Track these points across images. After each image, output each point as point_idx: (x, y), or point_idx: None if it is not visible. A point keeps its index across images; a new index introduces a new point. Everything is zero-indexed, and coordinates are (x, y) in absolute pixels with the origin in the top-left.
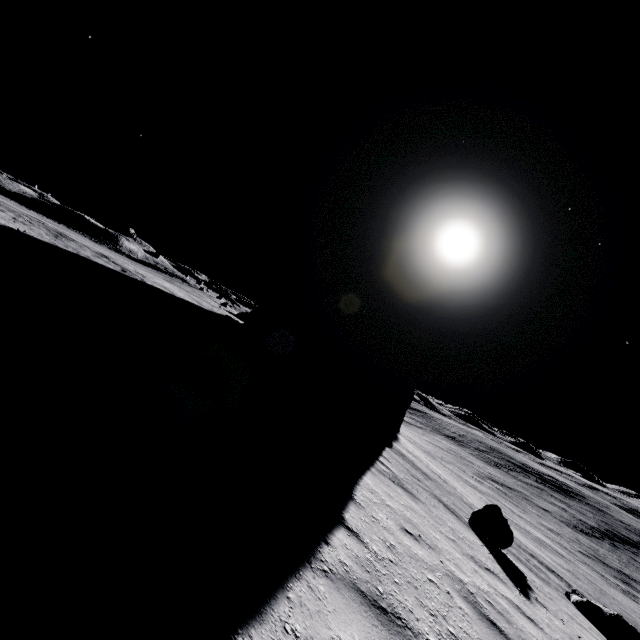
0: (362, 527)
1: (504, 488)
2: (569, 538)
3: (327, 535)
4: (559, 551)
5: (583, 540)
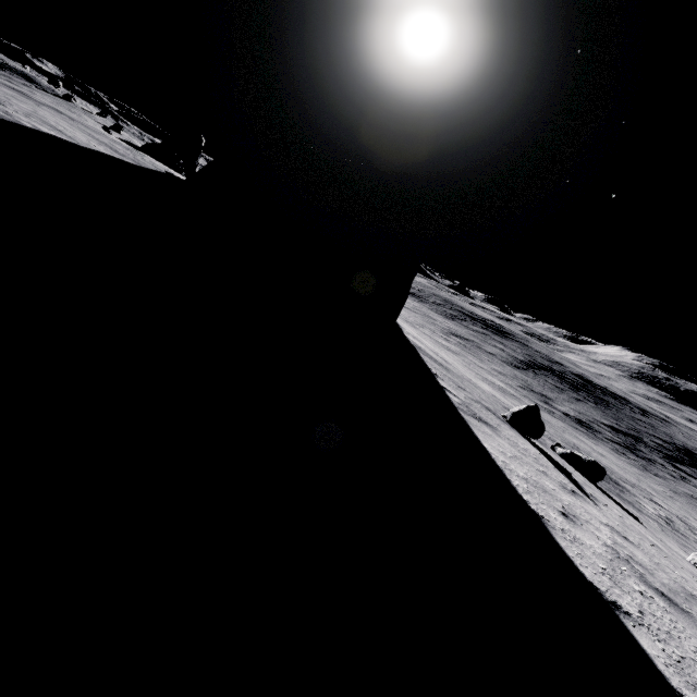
0: (595, 575)
1: (463, 341)
2: (511, 376)
3: (661, 672)
4: (512, 393)
5: (518, 375)
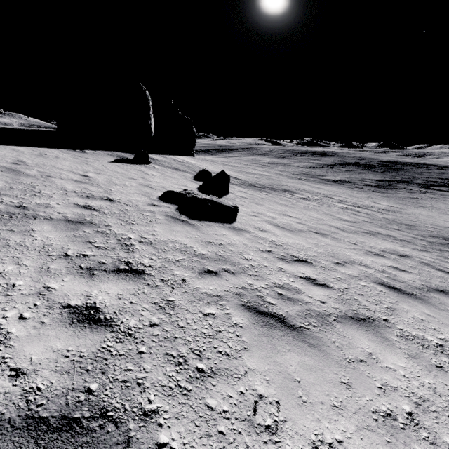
0: None
1: (271, 164)
2: (294, 171)
3: None
4: (267, 175)
5: (307, 170)
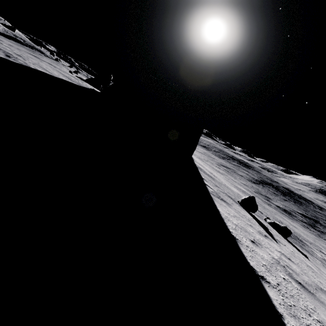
0: (257, 265)
1: (227, 169)
2: (250, 186)
3: (274, 304)
4: (249, 194)
5: (254, 186)
